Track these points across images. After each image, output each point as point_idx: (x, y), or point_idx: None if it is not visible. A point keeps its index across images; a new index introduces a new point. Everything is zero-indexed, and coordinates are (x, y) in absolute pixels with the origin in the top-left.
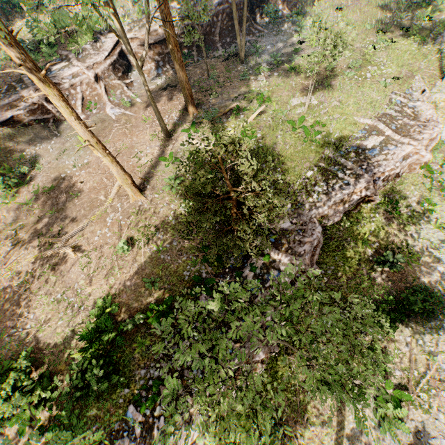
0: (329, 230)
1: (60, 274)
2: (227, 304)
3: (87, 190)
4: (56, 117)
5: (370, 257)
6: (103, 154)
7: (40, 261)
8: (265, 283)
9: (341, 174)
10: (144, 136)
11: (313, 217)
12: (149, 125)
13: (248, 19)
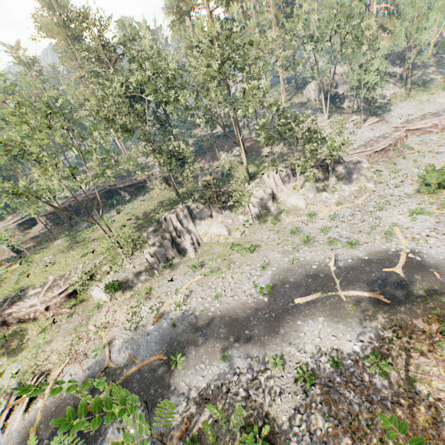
0: None
1: None
2: None
3: None
4: None
5: None
6: None
7: None
8: None
9: None
10: None
11: None
12: None
13: (104, 202)
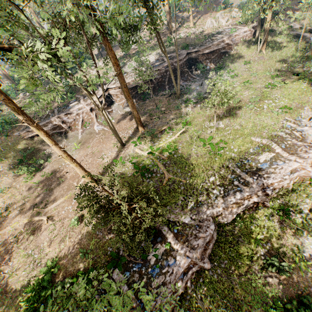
0: (224, 227)
1: (36, 235)
2: (131, 282)
3: (69, 178)
4: (67, 130)
5: (262, 256)
6: (71, 162)
7: (29, 224)
8: (163, 268)
9: (236, 181)
10: (110, 144)
11: (209, 216)
12: (114, 137)
13: (186, 72)
